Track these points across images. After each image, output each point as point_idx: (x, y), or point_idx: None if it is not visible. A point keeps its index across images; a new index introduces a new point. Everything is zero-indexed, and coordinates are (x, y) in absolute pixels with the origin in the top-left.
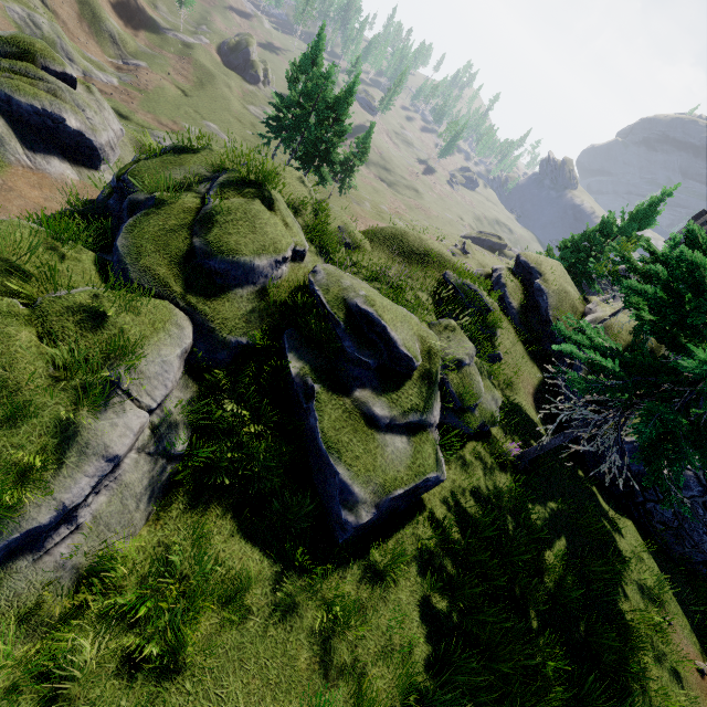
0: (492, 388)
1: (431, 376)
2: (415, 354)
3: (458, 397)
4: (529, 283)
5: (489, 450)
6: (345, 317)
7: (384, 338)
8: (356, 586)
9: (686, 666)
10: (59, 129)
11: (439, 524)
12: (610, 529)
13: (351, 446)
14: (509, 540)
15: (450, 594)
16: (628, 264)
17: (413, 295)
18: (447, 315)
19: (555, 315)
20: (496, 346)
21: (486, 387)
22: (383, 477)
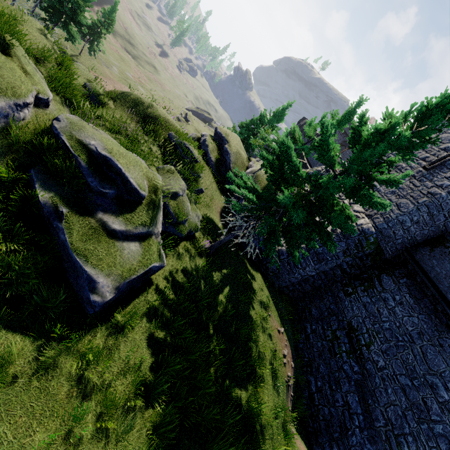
0: (196, 209)
1: (155, 203)
2: (144, 188)
3: (175, 215)
4: (221, 146)
5: (194, 245)
6: (87, 159)
7: (121, 177)
8: (104, 338)
9: (274, 331)
10: None
11: (161, 291)
12: (251, 279)
13: (96, 252)
14: (202, 293)
15: (166, 328)
16: (268, 142)
17: (147, 146)
18: (171, 162)
19: (233, 167)
20: (200, 184)
21: (193, 209)
22: (122, 270)
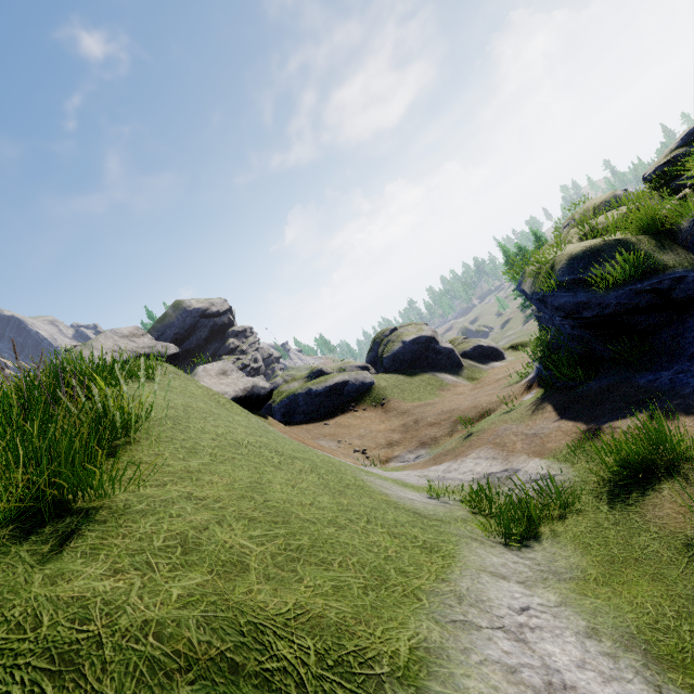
0: None
1: None
2: None
3: None
4: None
5: None
6: (682, 149)
7: None
8: None
9: None
10: (483, 350)
11: None
12: None
13: None
14: None
15: None
16: None
17: None
18: None
19: None
20: None
21: None
22: None
